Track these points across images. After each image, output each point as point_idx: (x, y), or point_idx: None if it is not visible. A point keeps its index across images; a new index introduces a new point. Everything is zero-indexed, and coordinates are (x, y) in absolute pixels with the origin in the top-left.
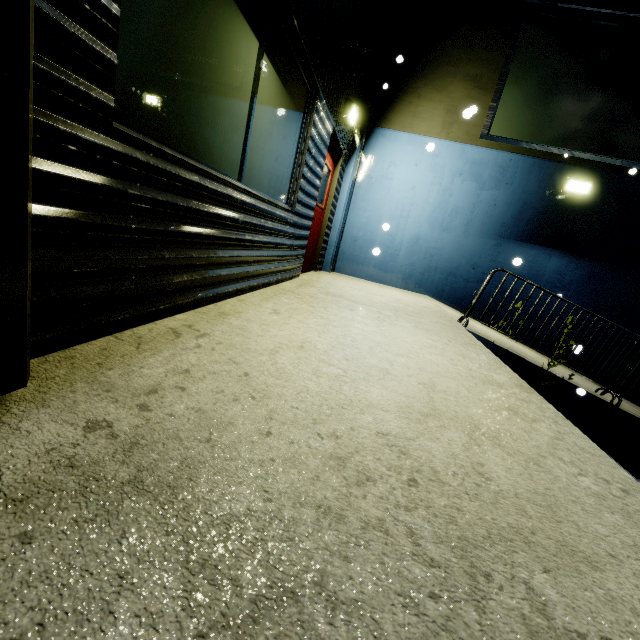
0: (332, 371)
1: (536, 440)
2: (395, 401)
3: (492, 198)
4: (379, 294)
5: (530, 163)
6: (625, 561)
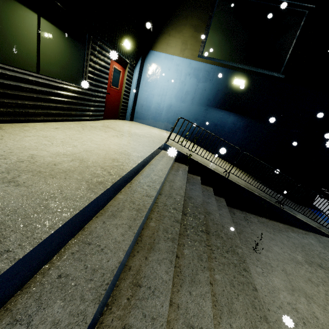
0: (46, 143)
1: (104, 164)
2: (59, 151)
3: (203, 87)
4: (141, 130)
5: (220, 70)
6: (68, 179)
